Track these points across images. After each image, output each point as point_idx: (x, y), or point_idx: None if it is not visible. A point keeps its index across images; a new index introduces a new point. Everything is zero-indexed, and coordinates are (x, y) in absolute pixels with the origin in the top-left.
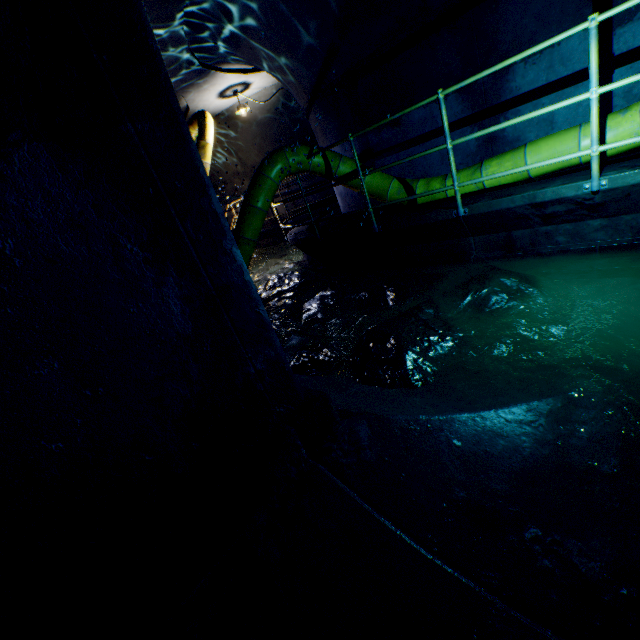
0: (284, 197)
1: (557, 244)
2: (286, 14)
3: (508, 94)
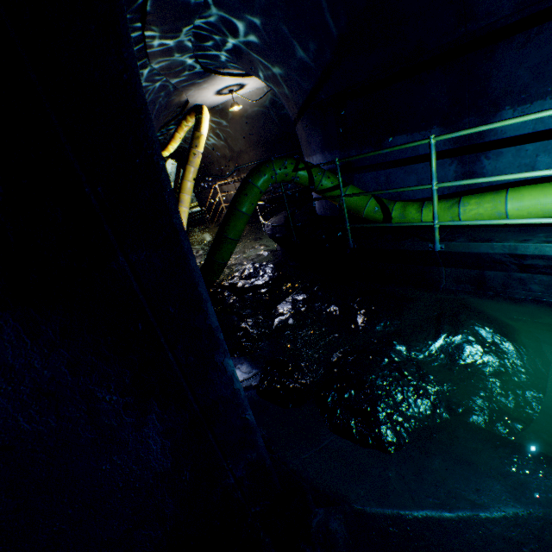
0: None
1: (530, 291)
2: (287, 37)
3: (492, 136)
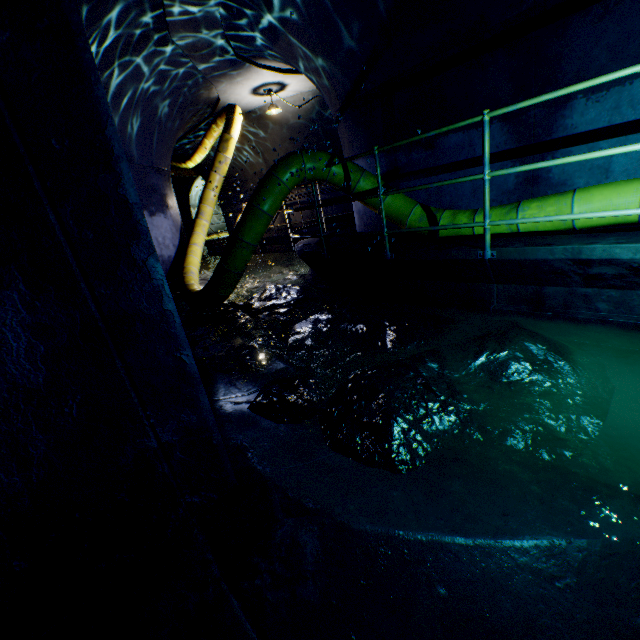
0: (303, 205)
1: (596, 311)
2: (330, 10)
3: (561, 131)
